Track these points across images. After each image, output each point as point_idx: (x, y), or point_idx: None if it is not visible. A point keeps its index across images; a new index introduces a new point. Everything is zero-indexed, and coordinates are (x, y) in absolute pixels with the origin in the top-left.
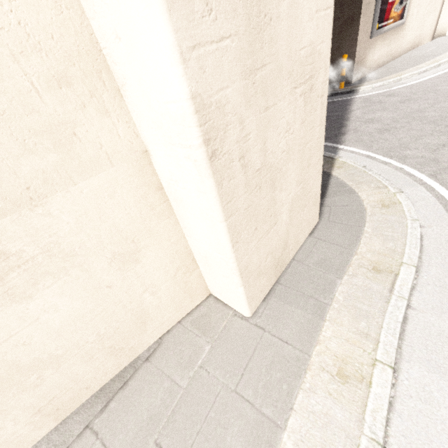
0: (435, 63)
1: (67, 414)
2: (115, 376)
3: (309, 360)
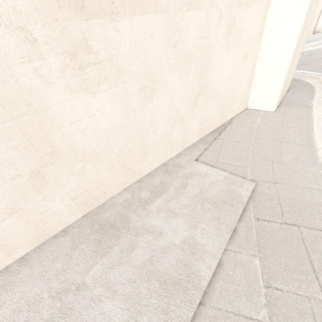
0: (321, 42)
1: (202, 136)
2: (216, 128)
3: (312, 117)
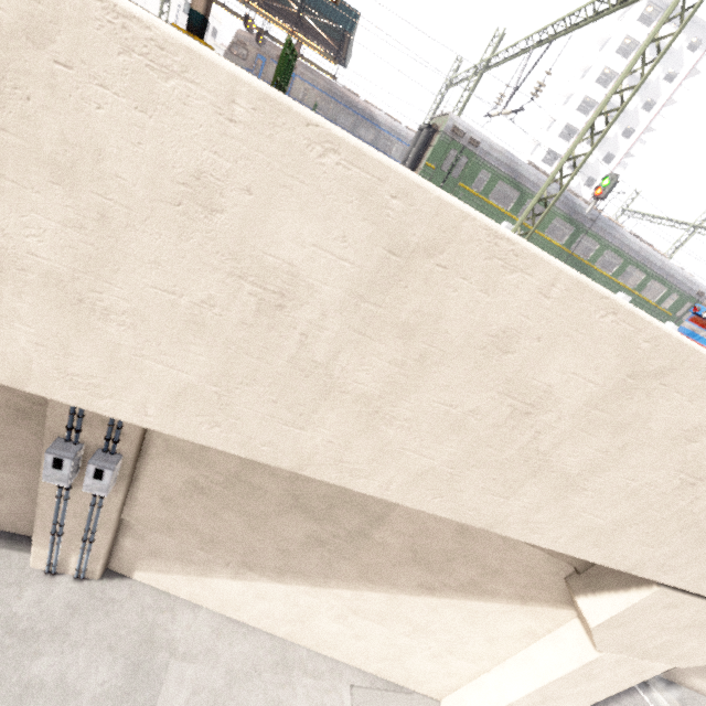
0: None
1: (377, 675)
2: (394, 683)
3: None
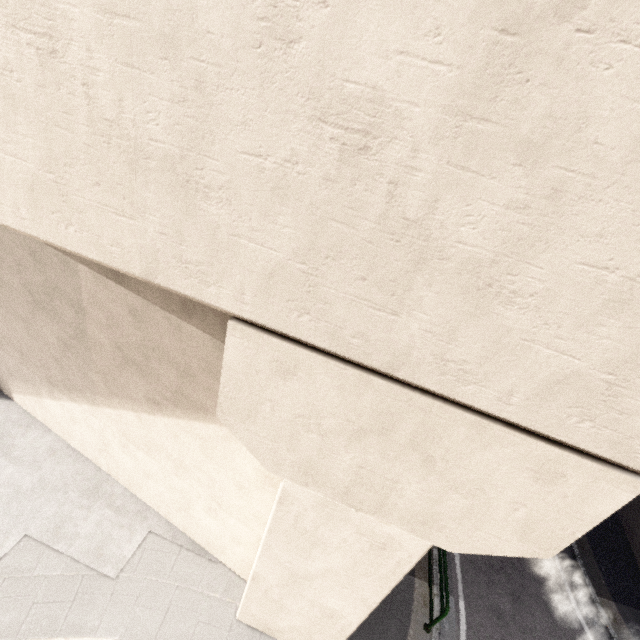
0: None
1: (185, 532)
2: (201, 546)
3: None
